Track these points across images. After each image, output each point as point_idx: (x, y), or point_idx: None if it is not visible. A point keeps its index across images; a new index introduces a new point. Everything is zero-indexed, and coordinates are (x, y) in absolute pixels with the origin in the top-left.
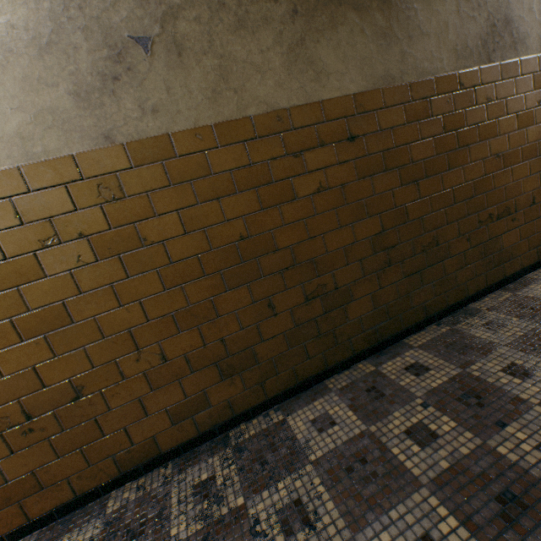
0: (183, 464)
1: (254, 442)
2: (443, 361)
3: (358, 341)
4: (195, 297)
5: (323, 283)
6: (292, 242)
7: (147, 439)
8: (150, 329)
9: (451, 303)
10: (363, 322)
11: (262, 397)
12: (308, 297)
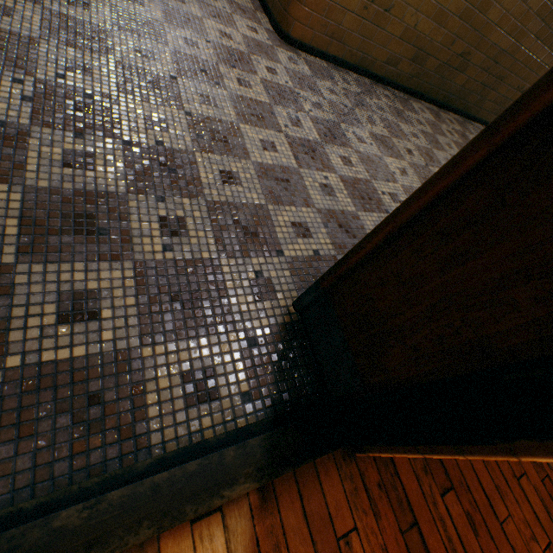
0: (373, 84)
1: (399, 98)
2: (458, 126)
3: (442, 95)
4: (451, 7)
5: (470, 54)
6: (490, 19)
7: (374, 60)
8: (429, 5)
9: (470, 114)
10: (452, 89)
11: (405, 84)
12: (461, 55)
